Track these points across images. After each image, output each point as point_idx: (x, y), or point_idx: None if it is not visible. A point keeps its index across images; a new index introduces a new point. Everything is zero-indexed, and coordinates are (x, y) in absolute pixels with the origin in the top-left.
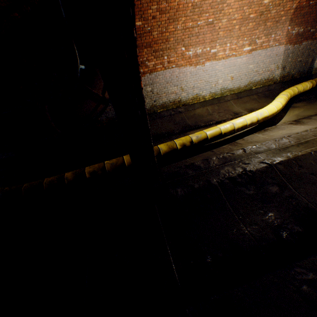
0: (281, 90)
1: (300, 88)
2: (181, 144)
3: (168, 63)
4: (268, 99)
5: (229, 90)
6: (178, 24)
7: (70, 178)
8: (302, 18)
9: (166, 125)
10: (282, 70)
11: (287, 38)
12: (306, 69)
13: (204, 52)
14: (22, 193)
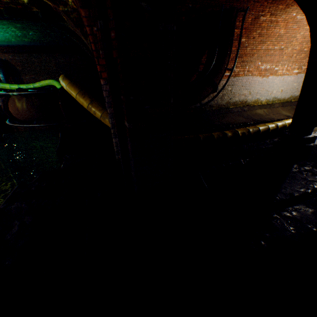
0: None
1: None
2: (288, 124)
3: (247, 72)
4: None
5: (277, 99)
6: (264, 45)
7: (229, 134)
8: None
9: (238, 118)
10: None
11: None
12: None
13: (271, 69)
14: (201, 140)
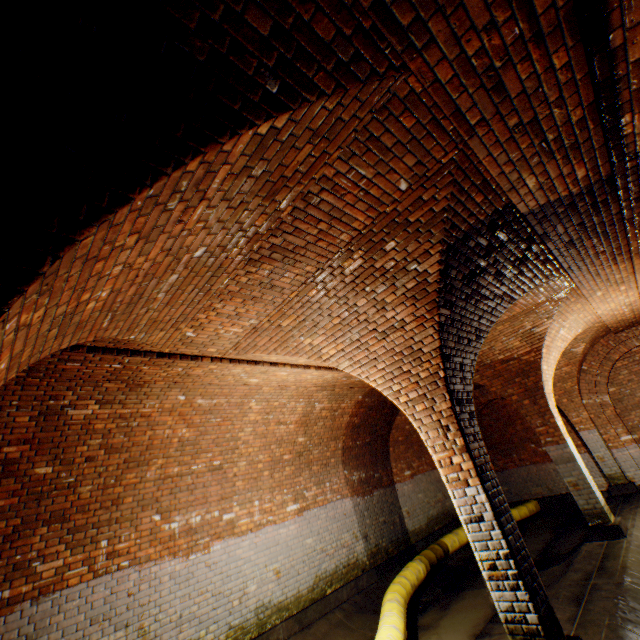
0: (382, 586)
1: (412, 576)
2: None
3: (109, 557)
4: (367, 615)
5: (277, 607)
6: (148, 468)
7: None
8: (357, 459)
9: None
10: (364, 540)
11: (349, 487)
12: (400, 534)
13: (209, 520)
14: None
